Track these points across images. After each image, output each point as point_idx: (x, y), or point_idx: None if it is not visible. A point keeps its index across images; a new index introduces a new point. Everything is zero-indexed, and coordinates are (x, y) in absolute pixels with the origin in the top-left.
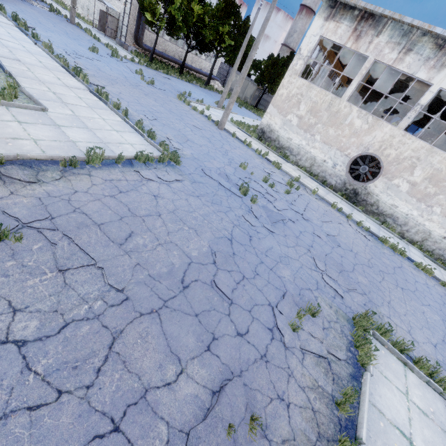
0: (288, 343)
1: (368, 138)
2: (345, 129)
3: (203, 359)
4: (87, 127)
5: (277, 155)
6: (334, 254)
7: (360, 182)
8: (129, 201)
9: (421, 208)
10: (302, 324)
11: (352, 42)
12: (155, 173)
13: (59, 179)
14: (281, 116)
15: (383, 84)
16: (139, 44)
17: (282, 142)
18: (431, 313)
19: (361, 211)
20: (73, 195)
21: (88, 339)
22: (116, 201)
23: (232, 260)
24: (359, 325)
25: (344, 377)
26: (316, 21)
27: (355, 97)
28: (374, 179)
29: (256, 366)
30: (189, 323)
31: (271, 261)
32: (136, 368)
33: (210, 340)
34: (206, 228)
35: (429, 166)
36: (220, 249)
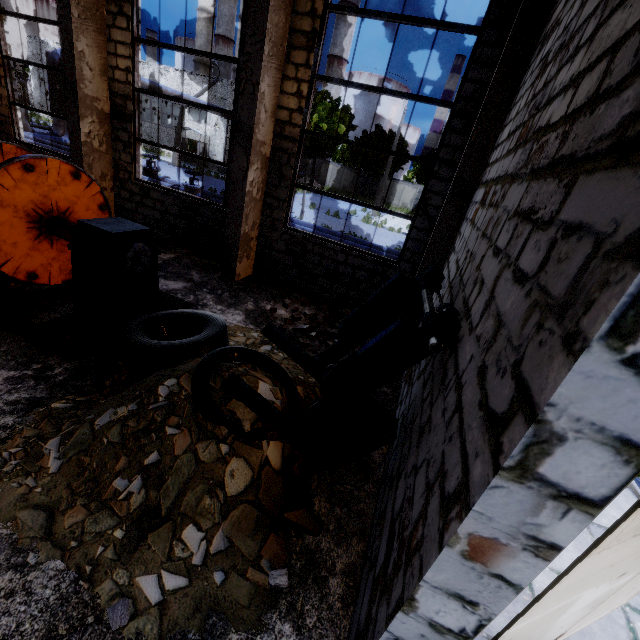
0: None
1: None
2: None
3: None
4: None
5: None
6: None
7: None
8: None
9: None
10: None
11: None
12: None
13: None
14: None
15: None
16: None
17: None
18: None
19: None
20: None
21: None
22: None
23: None
24: None
25: None
26: None
27: None
28: None
29: None
30: None
31: None
32: None
33: None
34: None
35: None
36: None
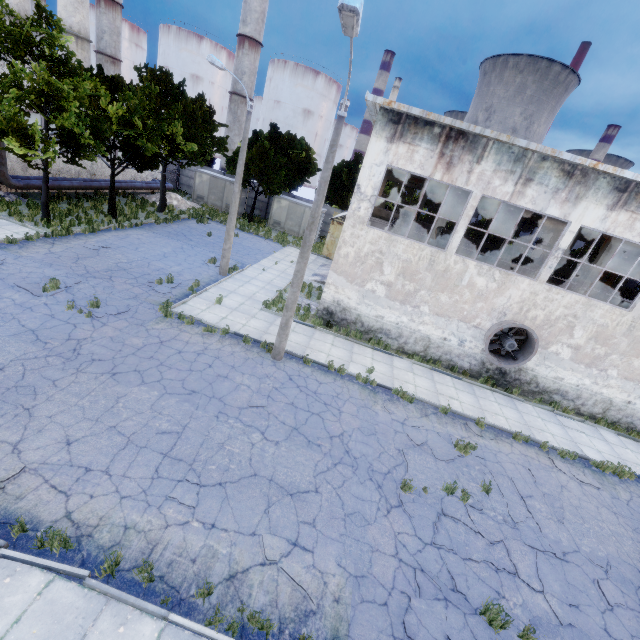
0: None
1: (502, 300)
2: (465, 293)
3: None
4: None
5: (369, 347)
6: None
7: (504, 357)
8: None
9: (594, 374)
10: None
11: (443, 173)
12: None
13: None
14: (355, 287)
15: None
16: (2, 183)
17: (368, 323)
18: None
19: (523, 400)
20: None
21: None
22: None
23: None
24: None
25: None
26: (374, 143)
27: None
28: (530, 356)
29: None
30: None
31: None
32: None
33: None
34: None
35: (591, 323)
36: None
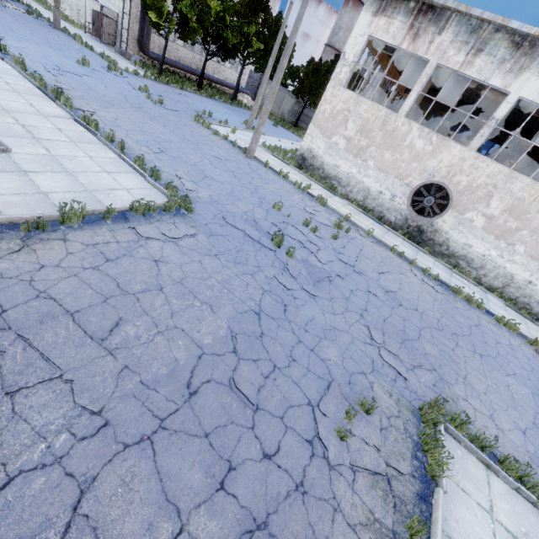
0: (334, 460)
1: (433, 162)
2: (405, 153)
3: (213, 505)
4: (66, 170)
5: (321, 186)
6: (394, 317)
7: (425, 217)
8: (120, 272)
9: (501, 247)
10: (352, 427)
11: (409, 43)
12: (157, 228)
13: (19, 250)
14: (324, 138)
15: (449, 92)
16: (145, 52)
17: (328, 170)
18: (518, 386)
19: (427, 253)
20: (38, 272)
21: (42, 500)
22: (100, 275)
23: (259, 343)
24: (428, 419)
25: (409, 499)
26: (363, 16)
27: (416, 109)
28: (442, 213)
29: (289, 503)
30: (195, 450)
31: (312, 338)
32: (112, 537)
33: (224, 472)
34: (225, 300)
35: (509, 195)
36: (244, 329)
